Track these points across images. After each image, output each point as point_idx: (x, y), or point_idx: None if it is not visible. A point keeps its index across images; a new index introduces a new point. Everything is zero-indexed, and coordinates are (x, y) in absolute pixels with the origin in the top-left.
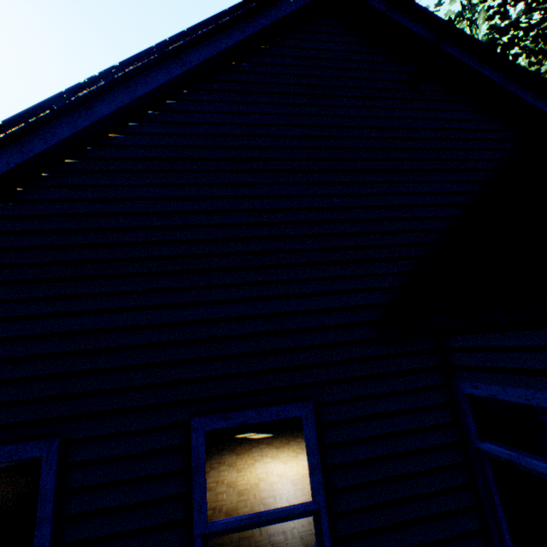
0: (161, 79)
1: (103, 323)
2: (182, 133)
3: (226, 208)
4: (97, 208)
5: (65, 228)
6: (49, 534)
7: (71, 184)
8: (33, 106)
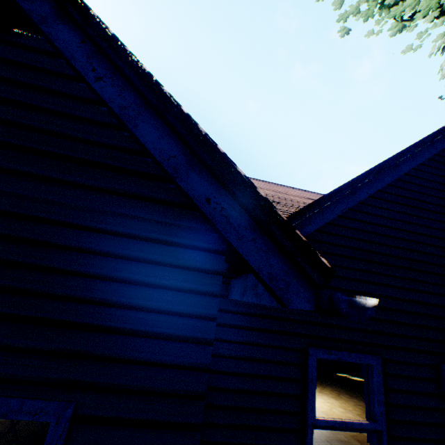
0: (427, 155)
1: (388, 293)
2: (411, 182)
3: (439, 236)
4: (375, 220)
5: (361, 229)
6: (384, 411)
7: (360, 201)
8: (380, 163)
